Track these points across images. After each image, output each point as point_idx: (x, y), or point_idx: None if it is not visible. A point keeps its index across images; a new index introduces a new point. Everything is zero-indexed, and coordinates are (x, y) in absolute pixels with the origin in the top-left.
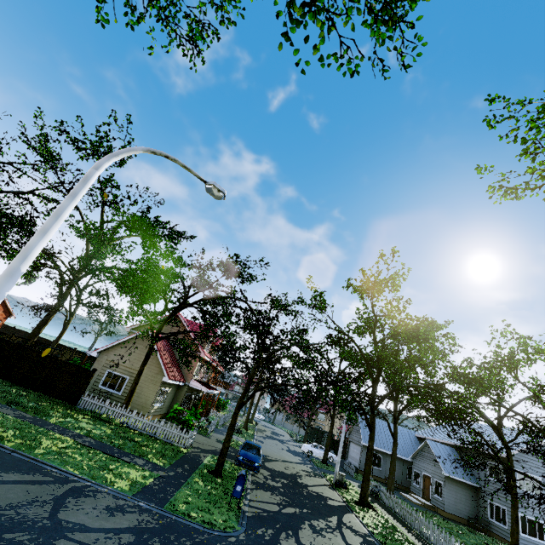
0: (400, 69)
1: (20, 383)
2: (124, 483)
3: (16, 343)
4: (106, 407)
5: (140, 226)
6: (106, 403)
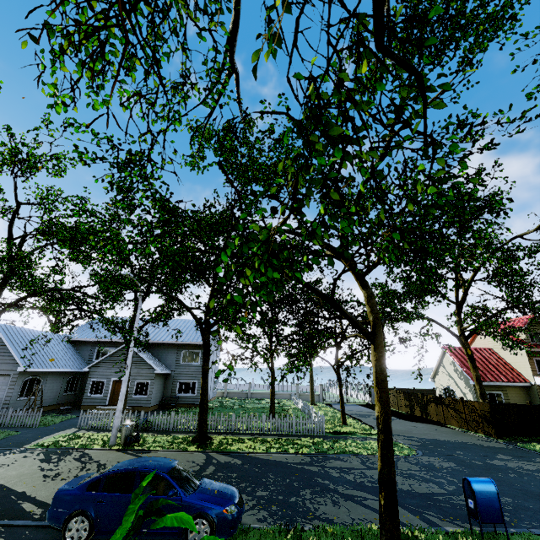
0: (533, 93)
1: None
2: None
3: None
4: None
5: None
6: None
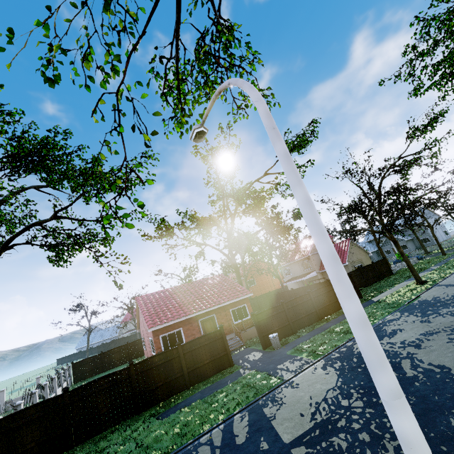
0: None
1: (375, 281)
2: None
3: (359, 268)
4: (397, 267)
5: None
6: (396, 266)
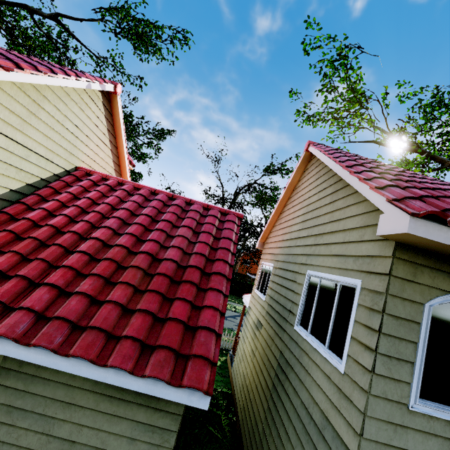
0: None
1: None
2: None
3: None
4: None
5: (253, 192)
6: None
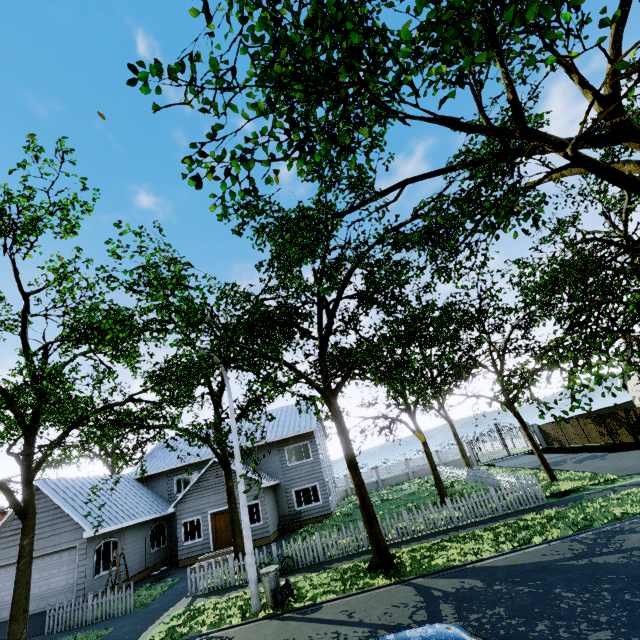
0: None
1: None
2: None
3: None
4: None
5: None
6: None
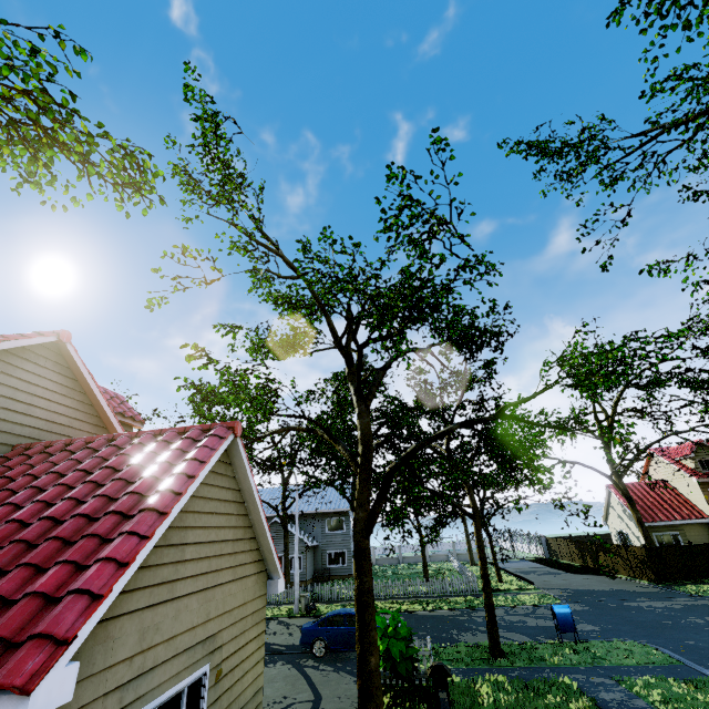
0: (604, 267)
1: None
2: (706, 686)
3: None
4: None
5: None
6: None
